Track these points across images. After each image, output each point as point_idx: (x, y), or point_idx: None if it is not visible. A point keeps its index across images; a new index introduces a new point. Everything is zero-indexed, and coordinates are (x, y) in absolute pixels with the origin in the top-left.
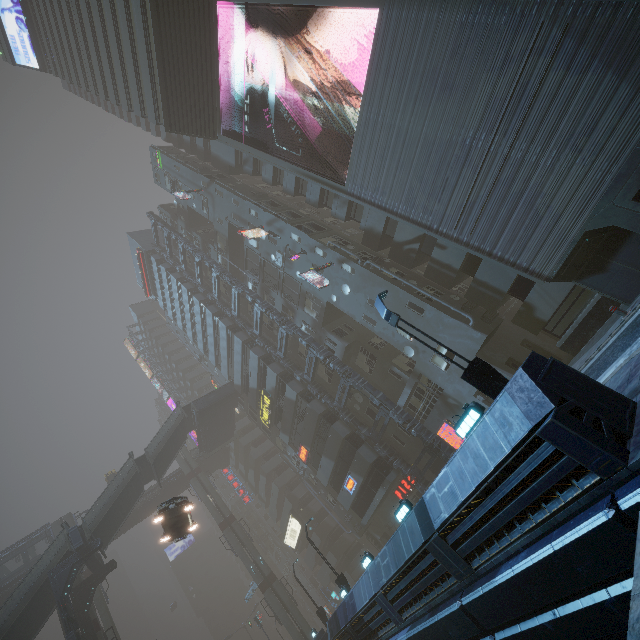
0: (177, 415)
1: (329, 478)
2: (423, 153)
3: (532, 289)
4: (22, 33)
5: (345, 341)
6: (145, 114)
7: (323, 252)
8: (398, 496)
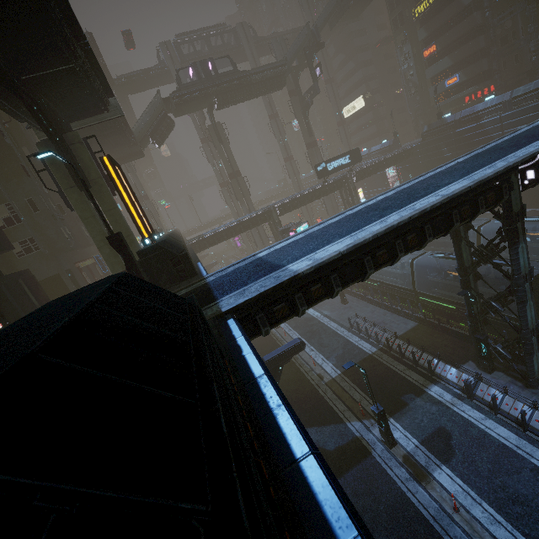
0: None
1: (436, 74)
2: None
3: None
4: None
5: None
6: None
7: None
8: (465, 100)
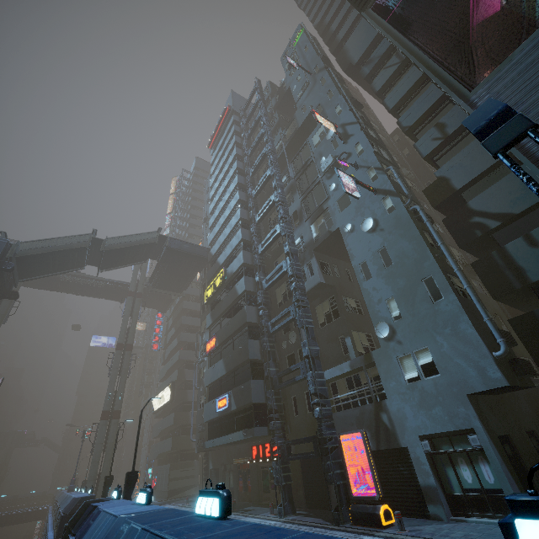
0: (152, 237)
1: (212, 382)
2: None
3: None
4: None
5: (324, 278)
6: None
7: (375, 175)
8: (253, 452)
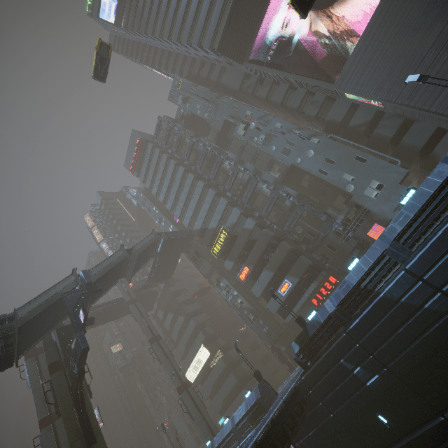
0: (151, 238)
1: (264, 289)
2: (394, 62)
3: (437, 146)
4: (112, 3)
5: (296, 191)
6: (200, 44)
7: (297, 132)
8: (314, 303)
